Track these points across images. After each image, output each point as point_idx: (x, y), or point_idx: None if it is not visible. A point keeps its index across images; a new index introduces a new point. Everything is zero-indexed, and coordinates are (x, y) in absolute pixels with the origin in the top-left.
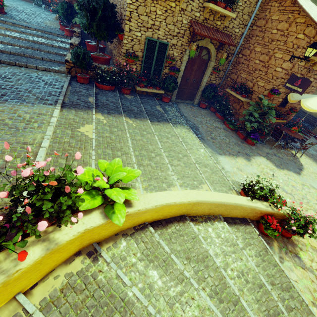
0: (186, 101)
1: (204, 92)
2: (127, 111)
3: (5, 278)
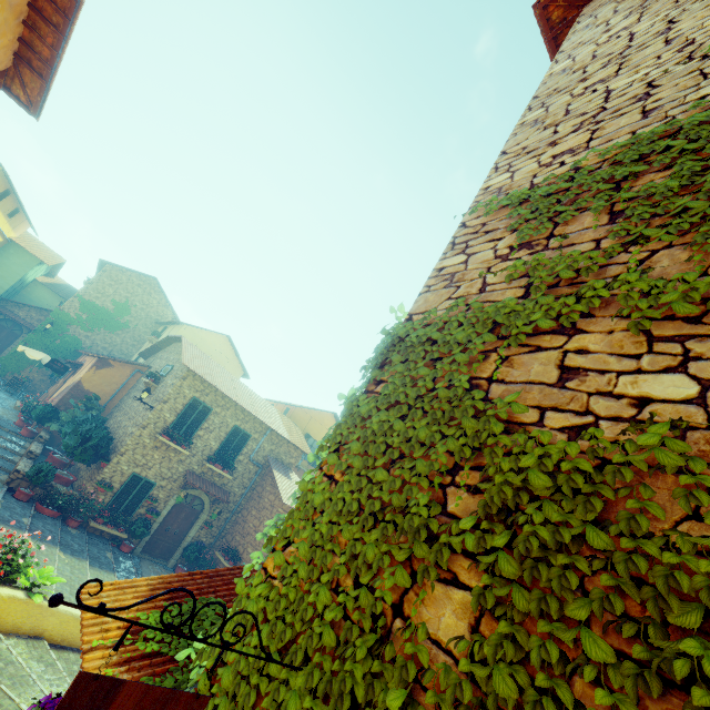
0: (157, 559)
1: (186, 551)
2: (64, 545)
3: None
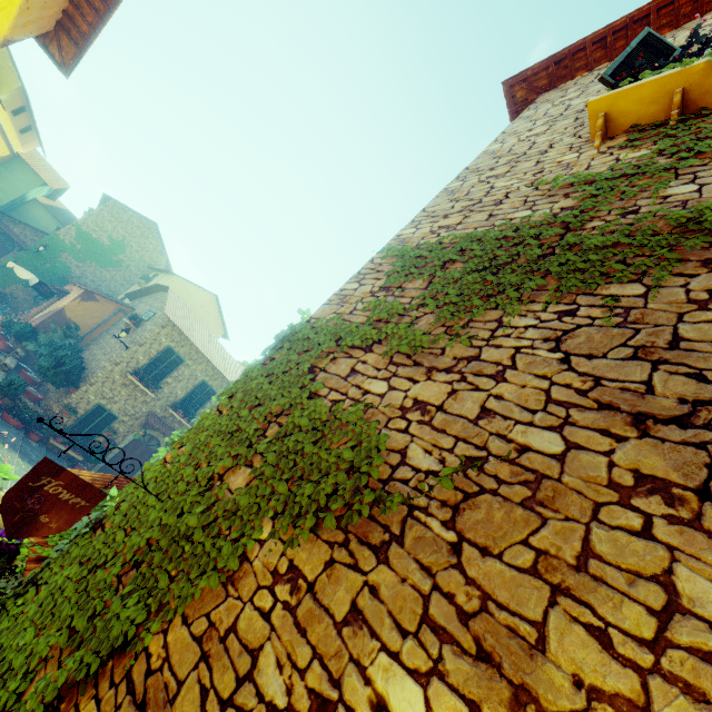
0: None
1: None
2: (23, 453)
3: None
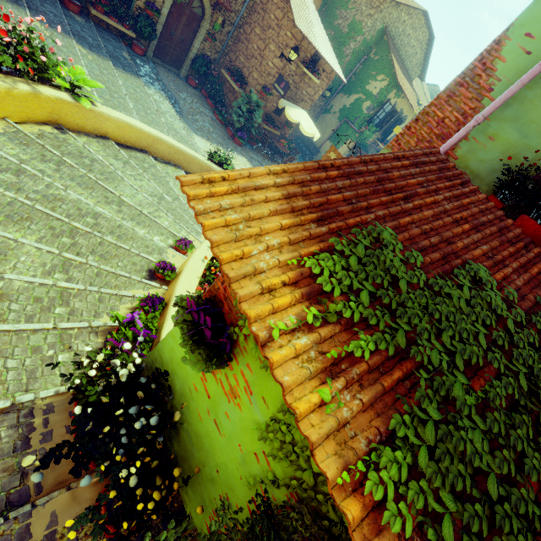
0: (169, 67)
1: (194, 63)
2: (77, 36)
3: (11, 87)
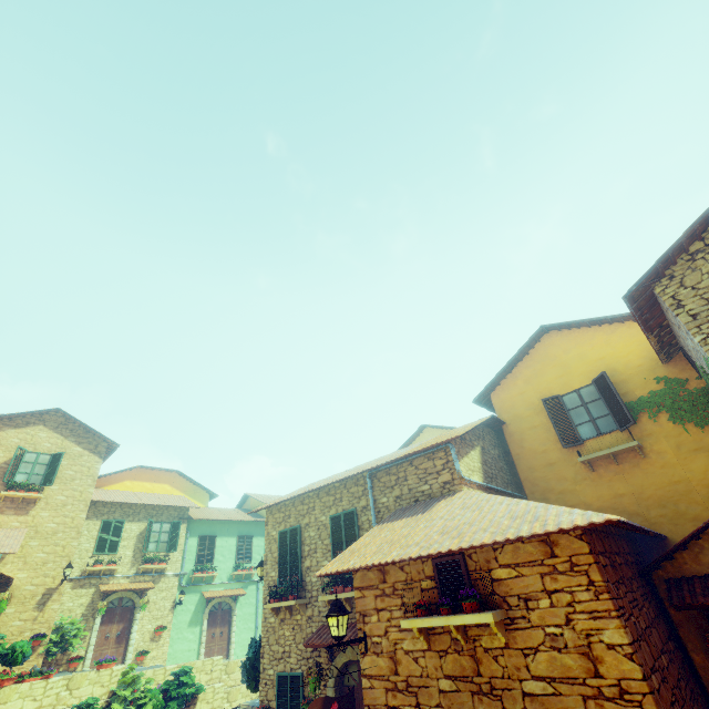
0: None
1: None
2: None
3: None
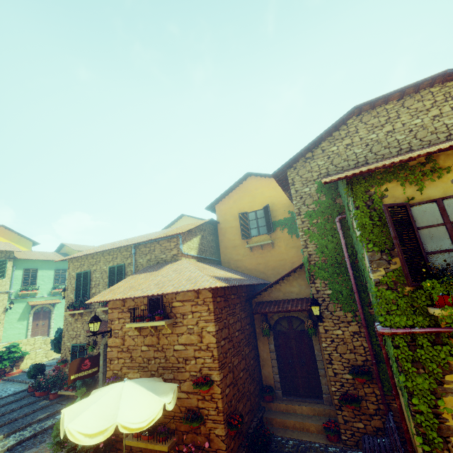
0: None
1: None
2: None
3: None
